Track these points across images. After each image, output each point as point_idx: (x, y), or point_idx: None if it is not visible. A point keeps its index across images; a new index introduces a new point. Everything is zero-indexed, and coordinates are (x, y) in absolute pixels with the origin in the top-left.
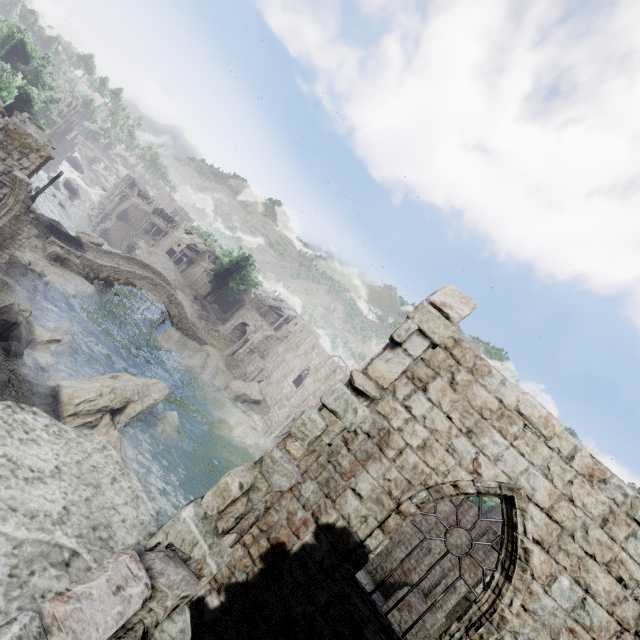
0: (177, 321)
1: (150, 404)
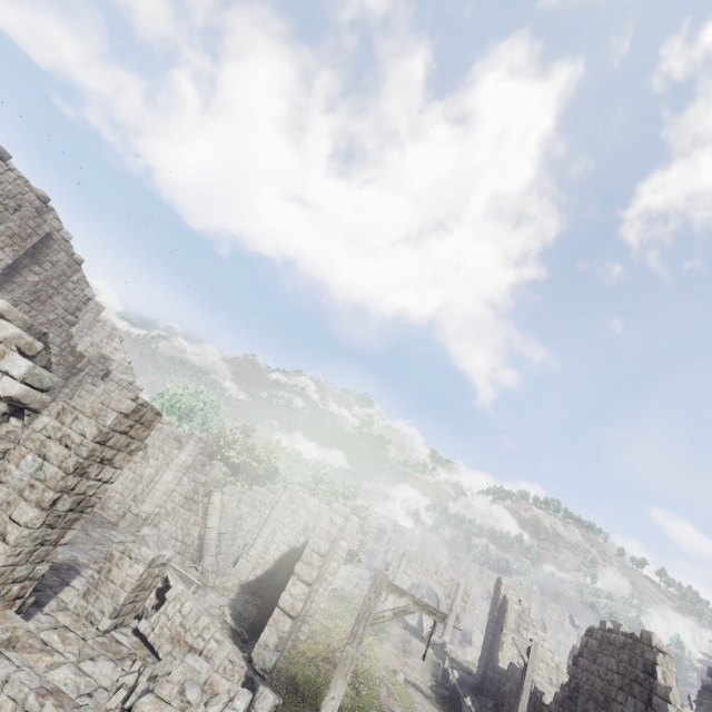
0: None
1: None
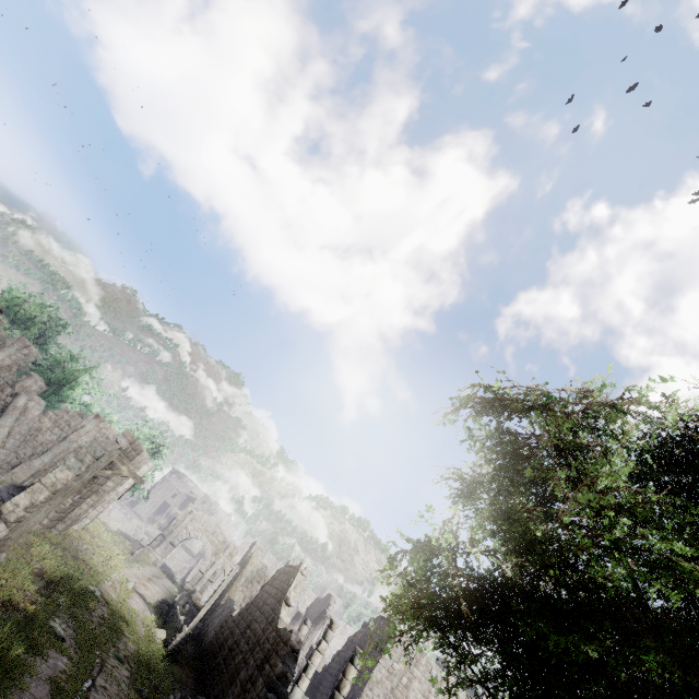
0: None
1: None
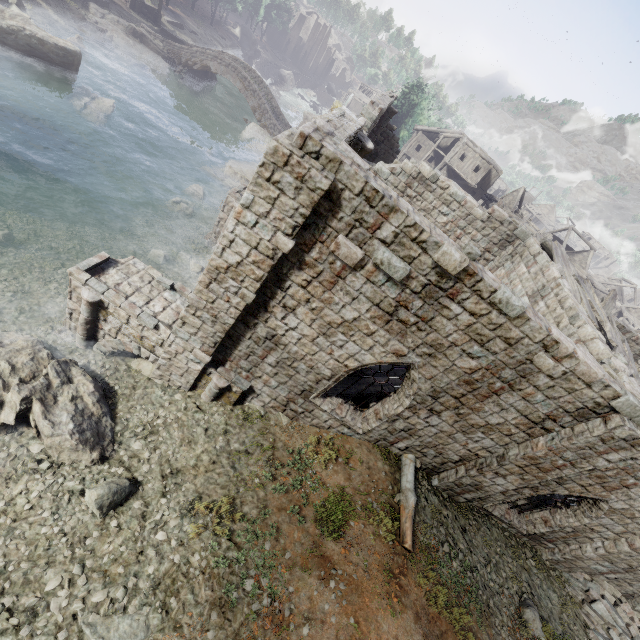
0: (259, 116)
1: (14, 27)
